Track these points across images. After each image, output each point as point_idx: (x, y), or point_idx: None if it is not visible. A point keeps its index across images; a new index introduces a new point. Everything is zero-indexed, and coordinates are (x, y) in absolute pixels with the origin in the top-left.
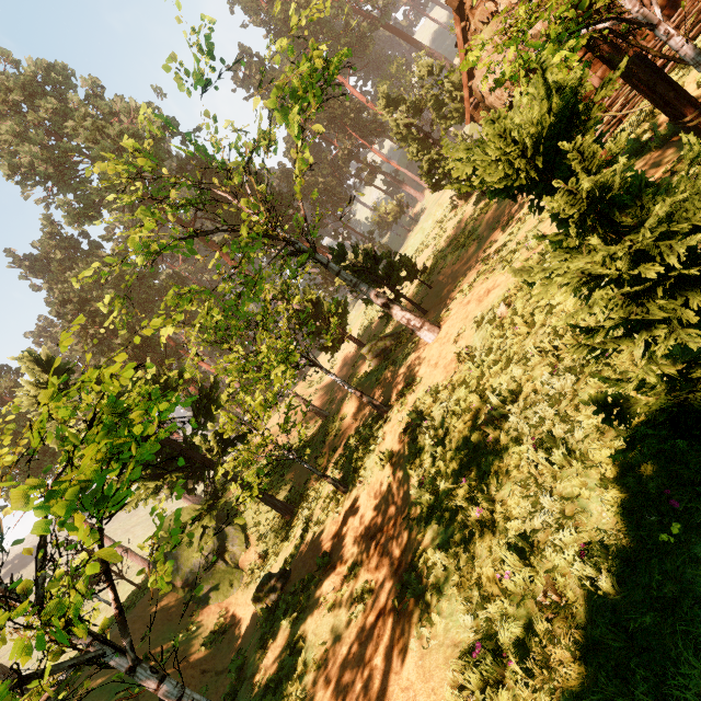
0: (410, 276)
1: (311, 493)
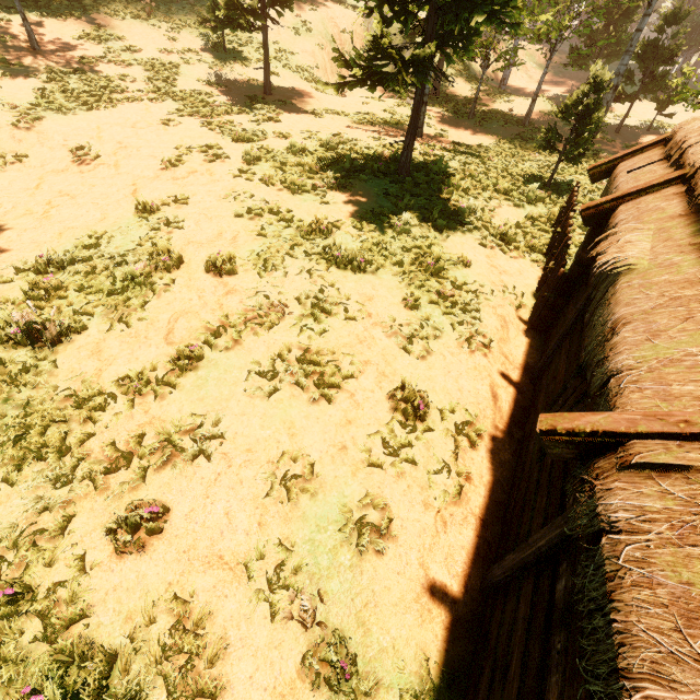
0: (659, 104)
1: (454, 101)
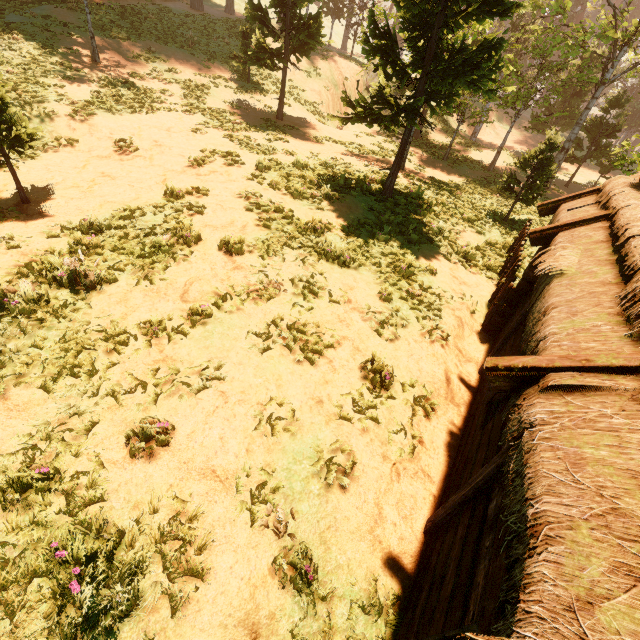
0: (602, 168)
1: (432, 145)
